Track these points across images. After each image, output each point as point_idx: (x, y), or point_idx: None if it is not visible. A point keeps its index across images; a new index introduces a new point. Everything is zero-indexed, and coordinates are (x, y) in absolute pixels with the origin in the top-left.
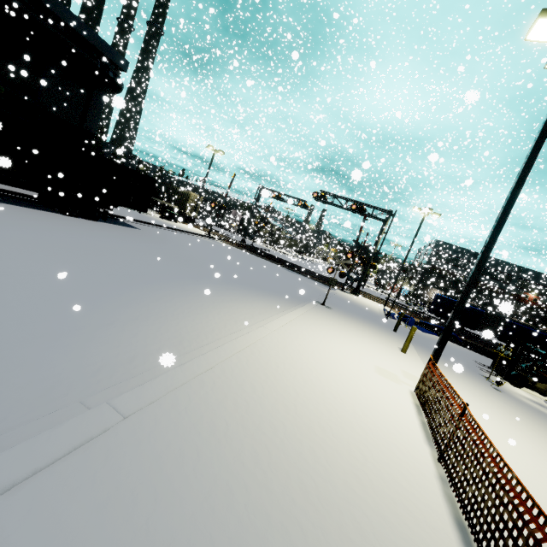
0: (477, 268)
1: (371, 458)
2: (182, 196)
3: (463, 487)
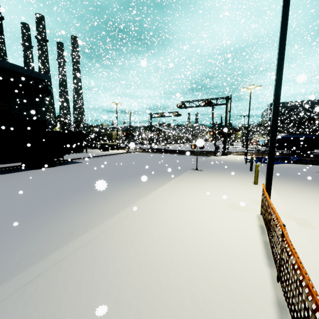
0: (275, 107)
1: (202, 302)
2: (108, 135)
3: (295, 318)
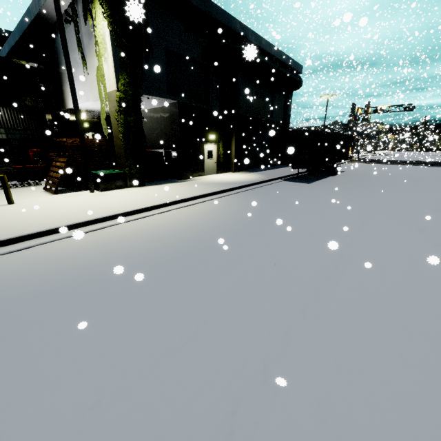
0: None
1: None
2: None
3: None
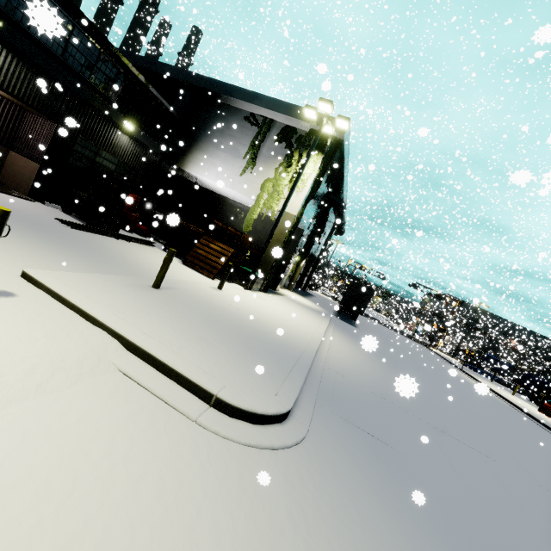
0: None
1: None
2: None
3: None
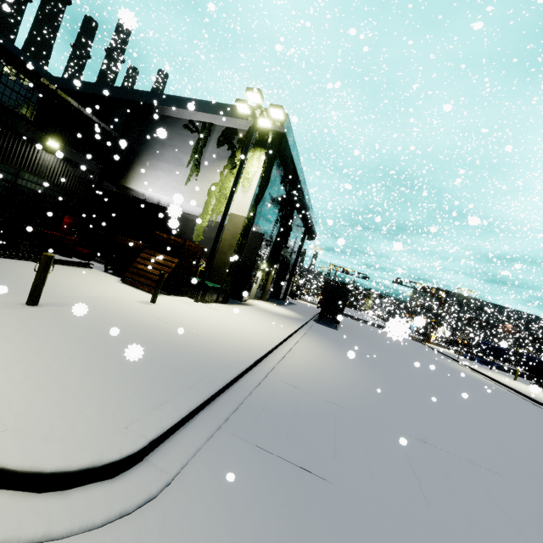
0: None
1: None
2: None
3: None
